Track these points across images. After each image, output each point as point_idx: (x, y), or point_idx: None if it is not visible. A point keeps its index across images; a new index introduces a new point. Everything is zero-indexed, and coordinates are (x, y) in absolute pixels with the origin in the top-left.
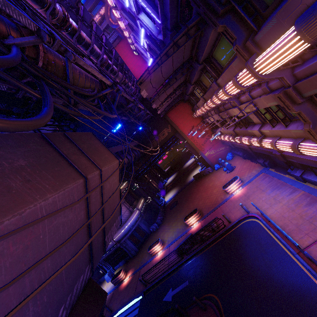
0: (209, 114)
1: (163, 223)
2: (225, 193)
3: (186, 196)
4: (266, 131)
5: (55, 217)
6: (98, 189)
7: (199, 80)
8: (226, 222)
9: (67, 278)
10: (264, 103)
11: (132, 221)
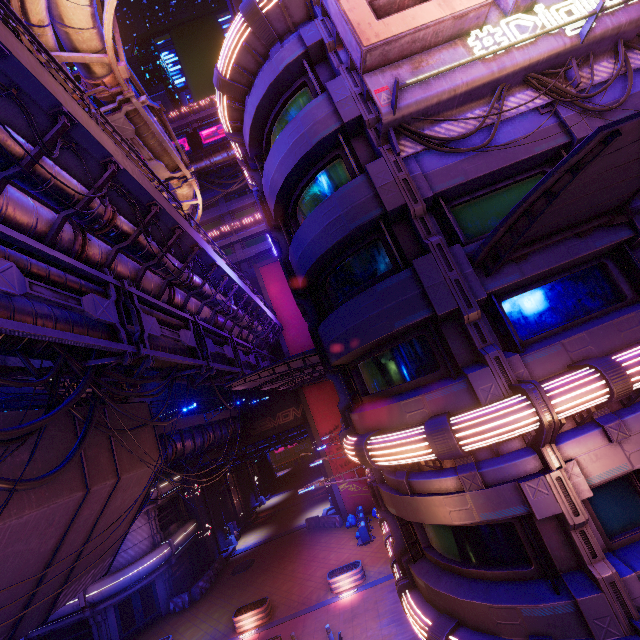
0: None
1: (202, 600)
2: (329, 589)
3: (273, 558)
4: None
5: (15, 542)
6: (98, 508)
7: None
8: None
9: None
10: None
11: (144, 568)
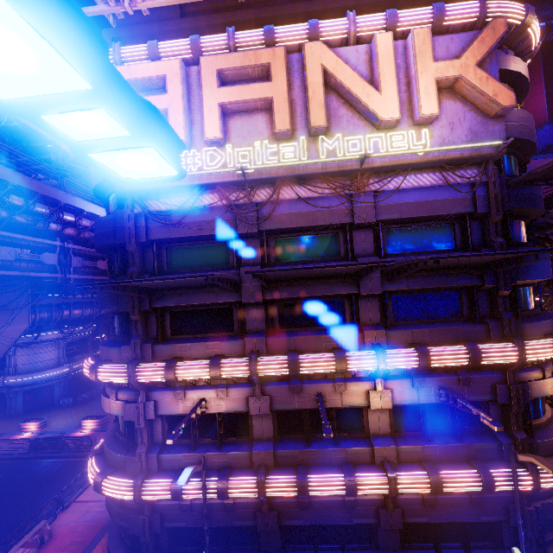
0: None
1: (81, 405)
2: None
3: None
4: None
5: None
6: None
7: None
8: None
9: None
10: None
11: (46, 376)
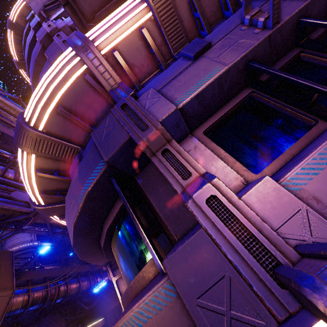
0: None
1: None
2: None
3: None
4: None
5: None
6: None
7: None
8: None
9: None
10: None
11: None
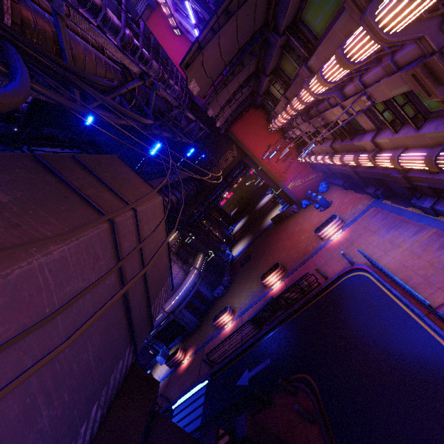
0: (294, 123)
1: (232, 285)
2: (318, 240)
3: (262, 248)
4: (384, 140)
5: (68, 281)
6: (134, 239)
7: (279, 67)
8: (321, 279)
9: (97, 366)
10: (385, 92)
11: (189, 285)
